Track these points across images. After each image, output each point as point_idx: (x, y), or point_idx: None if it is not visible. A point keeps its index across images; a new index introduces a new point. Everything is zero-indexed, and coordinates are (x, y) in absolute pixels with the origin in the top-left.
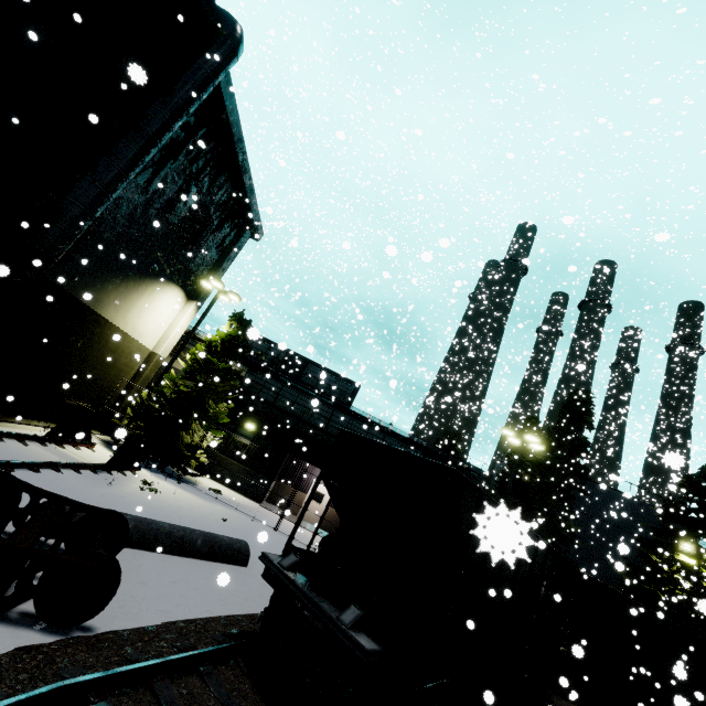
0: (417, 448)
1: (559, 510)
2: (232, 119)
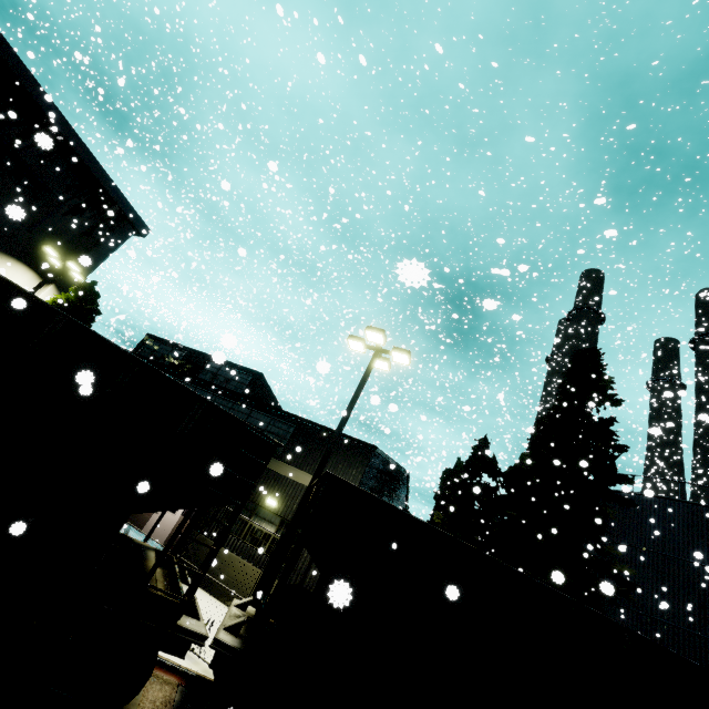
0: (290, 420)
1: (588, 537)
2: (26, 83)
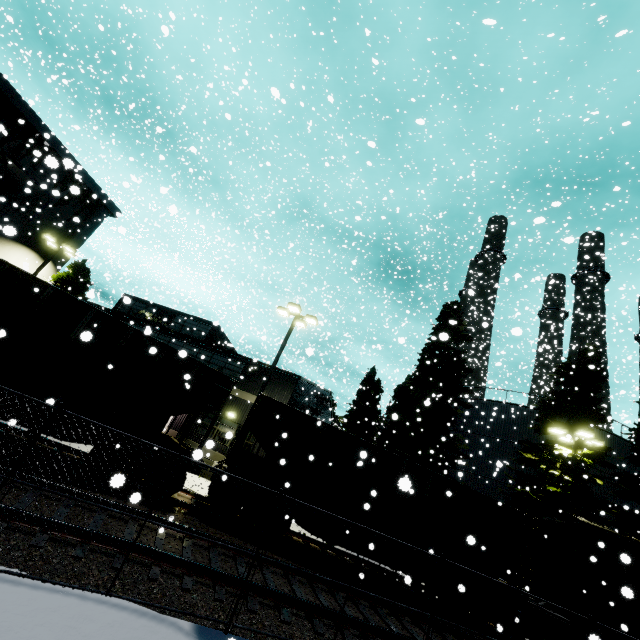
0: (241, 360)
1: (442, 428)
2: (21, 108)
